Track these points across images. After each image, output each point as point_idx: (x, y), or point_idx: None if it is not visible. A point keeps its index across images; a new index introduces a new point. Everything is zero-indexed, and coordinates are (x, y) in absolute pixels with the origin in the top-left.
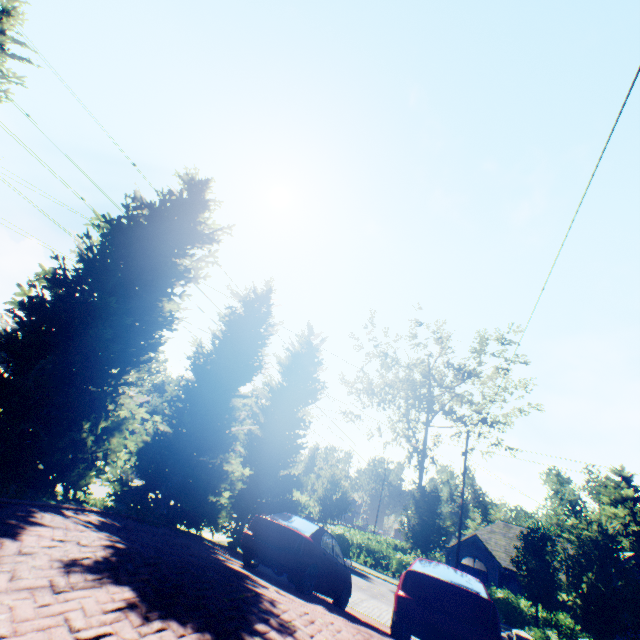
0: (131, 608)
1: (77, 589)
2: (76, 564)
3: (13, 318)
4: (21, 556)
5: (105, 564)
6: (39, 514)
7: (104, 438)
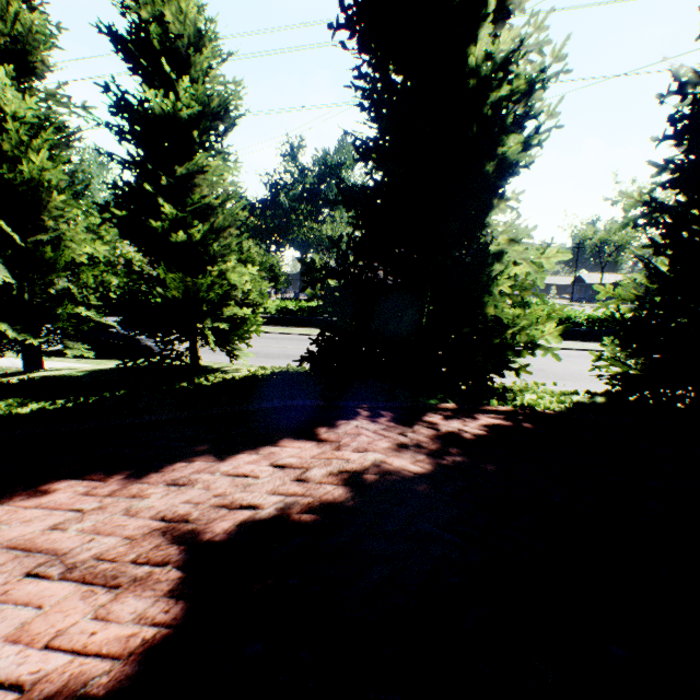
0: (1, 693)
1: (70, 577)
2: (200, 517)
3: (359, 221)
4: (162, 487)
5: (250, 529)
6: (343, 422)
7: (474, 312)
